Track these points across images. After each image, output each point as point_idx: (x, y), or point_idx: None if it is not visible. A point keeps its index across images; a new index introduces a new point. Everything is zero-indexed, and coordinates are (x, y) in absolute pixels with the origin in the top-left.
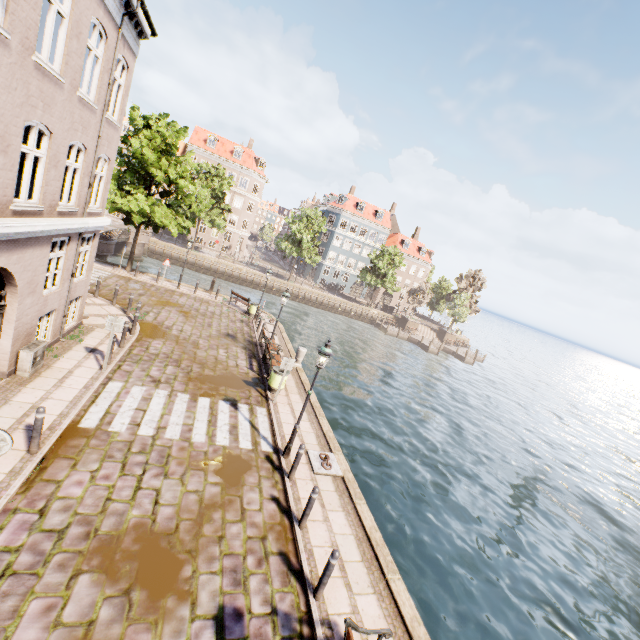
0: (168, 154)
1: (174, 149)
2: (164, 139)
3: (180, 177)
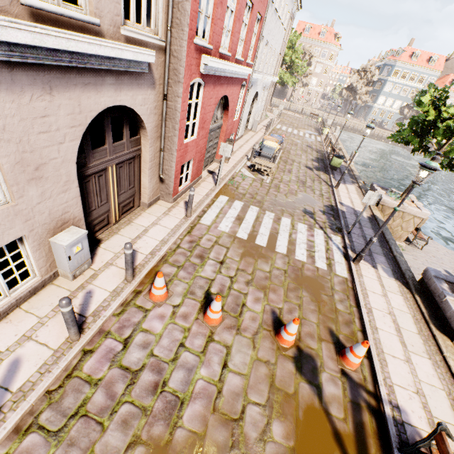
0: (291, 48)
1: (294, 45)
2: (290, 41)
3: (296, 58)
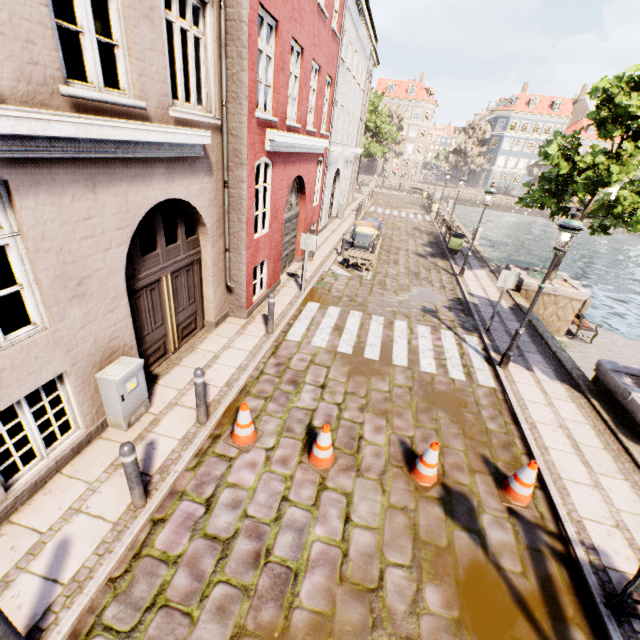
0: (374, 112)
1: (377, 108)
2: (372, 104)
3: (382, 123)
